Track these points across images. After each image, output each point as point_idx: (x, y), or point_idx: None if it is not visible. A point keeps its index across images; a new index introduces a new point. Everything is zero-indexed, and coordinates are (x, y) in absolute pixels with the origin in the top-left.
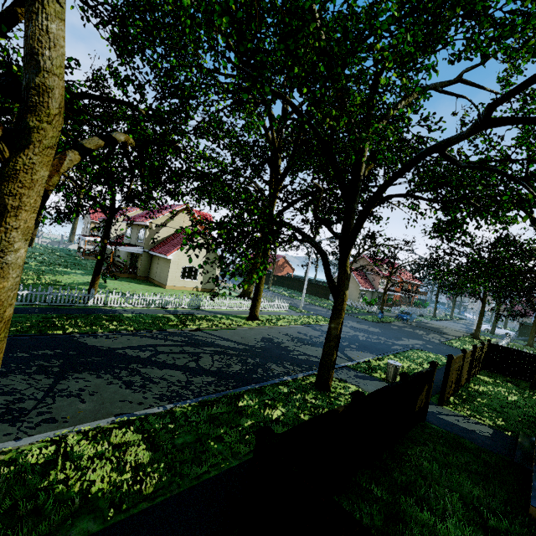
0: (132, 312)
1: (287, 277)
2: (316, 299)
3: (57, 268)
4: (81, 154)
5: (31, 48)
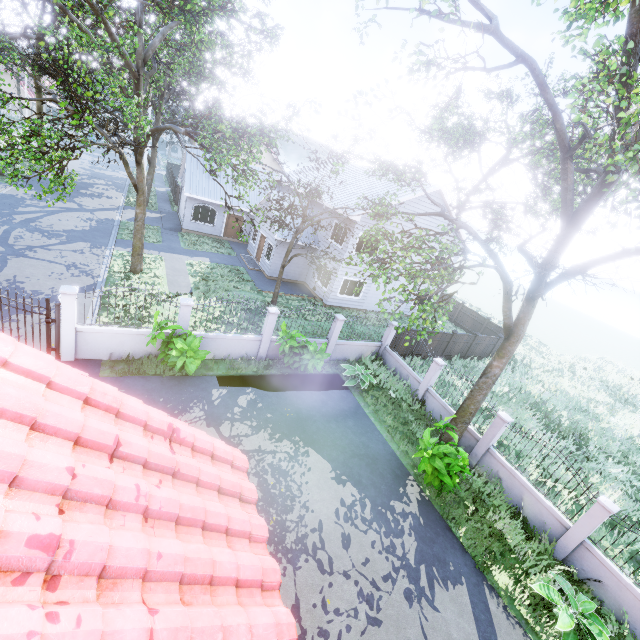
0: None
1: None
2: None
3: None
4: None
5: None
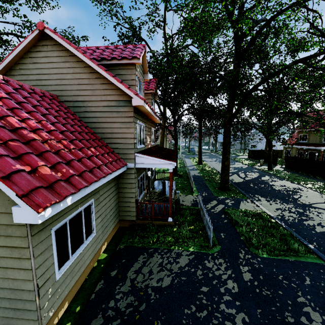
0: (197, 174)
1: None
2: None
3: None
4: None
5: None
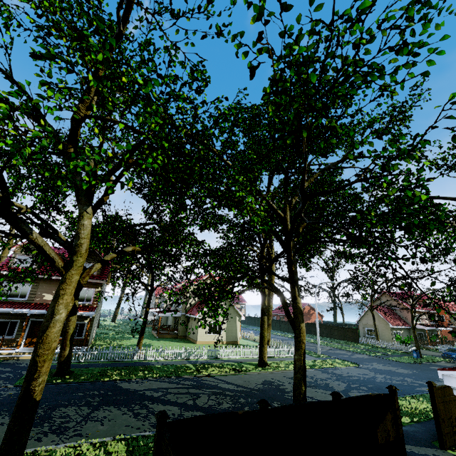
0: (162, 364)
1: (313, 323)
2: (344, 343)
3: (125, 335)
4: (102, 264)
5: (77, 232)
